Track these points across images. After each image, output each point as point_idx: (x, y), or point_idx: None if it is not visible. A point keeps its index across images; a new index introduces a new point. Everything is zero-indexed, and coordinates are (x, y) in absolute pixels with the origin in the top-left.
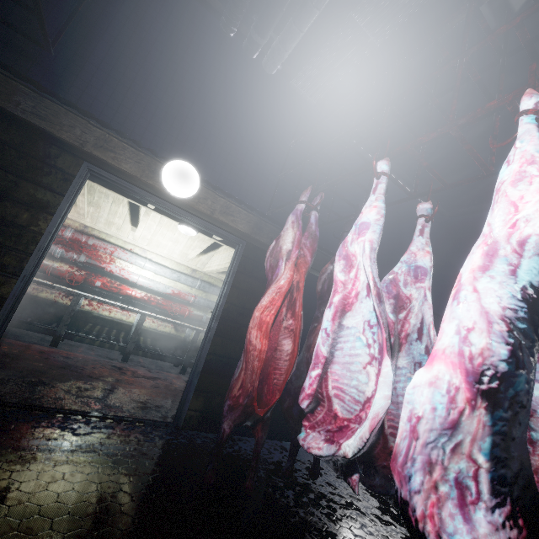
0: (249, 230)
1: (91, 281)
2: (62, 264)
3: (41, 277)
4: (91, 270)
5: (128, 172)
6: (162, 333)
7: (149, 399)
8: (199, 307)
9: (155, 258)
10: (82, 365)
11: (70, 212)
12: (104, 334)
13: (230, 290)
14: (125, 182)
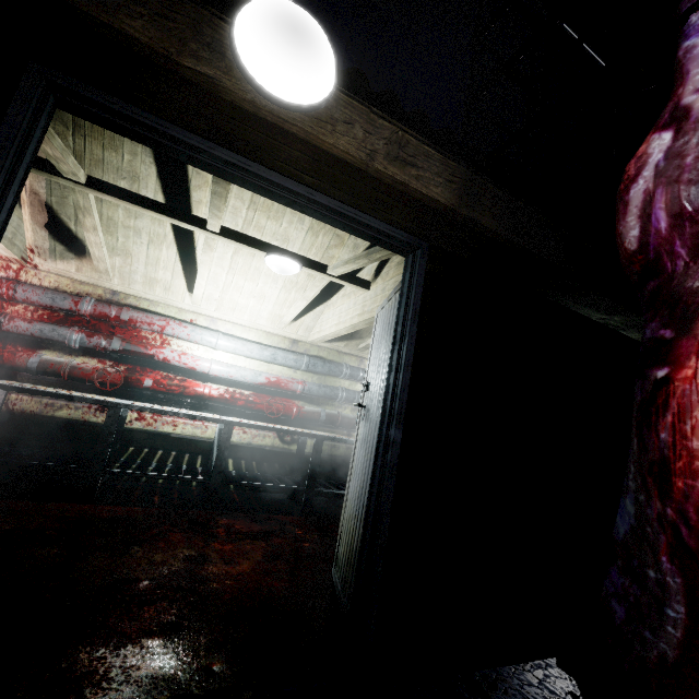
0: (454, 198)
1: (136, 380)
2: (86, 359)
3: (56, 384)
4: (134, 363)
5: (140, 40)
6: (261, 449)
7: (271, 598)
8: (311, 399)
9: (231, 329)
10: (135, 534)
11: (84, 272)
12: (171, 464)
13: (413, 351)
14: (146, 113)
